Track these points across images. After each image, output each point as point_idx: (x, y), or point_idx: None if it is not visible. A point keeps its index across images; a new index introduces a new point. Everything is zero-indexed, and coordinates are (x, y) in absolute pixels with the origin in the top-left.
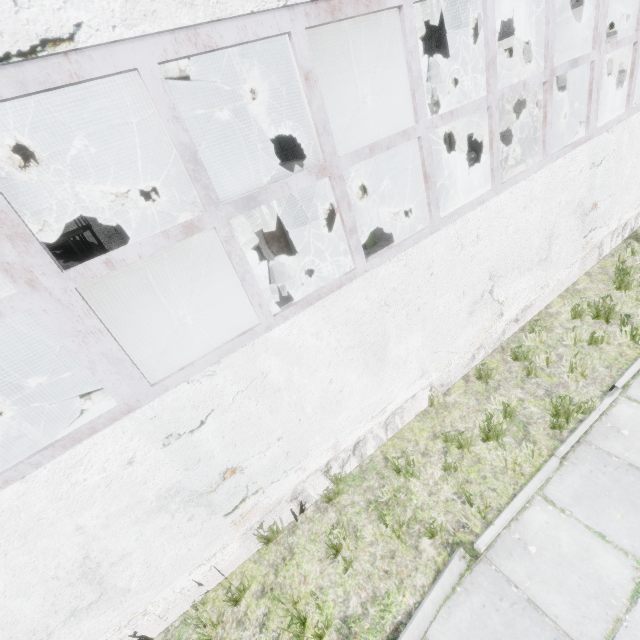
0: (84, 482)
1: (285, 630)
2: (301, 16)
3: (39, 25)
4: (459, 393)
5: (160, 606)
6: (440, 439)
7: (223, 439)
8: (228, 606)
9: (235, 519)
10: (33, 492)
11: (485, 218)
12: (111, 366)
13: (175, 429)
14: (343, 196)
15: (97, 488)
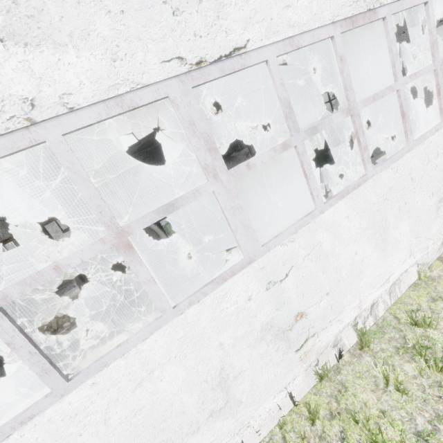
0: (226, 310)
1: (370, 439)
2: (338, 27)
3: (233, 42)
4: (440, 269)
5: (256, 421)
6: (439, 301)
7: (296, 289)
8: (305, 426)
9: (301, 355)
10: (202, 312)
11: (441, 140)
12: (244, 231)
13: (272, 278)
14: (359, 126)
15: (232, 315)
